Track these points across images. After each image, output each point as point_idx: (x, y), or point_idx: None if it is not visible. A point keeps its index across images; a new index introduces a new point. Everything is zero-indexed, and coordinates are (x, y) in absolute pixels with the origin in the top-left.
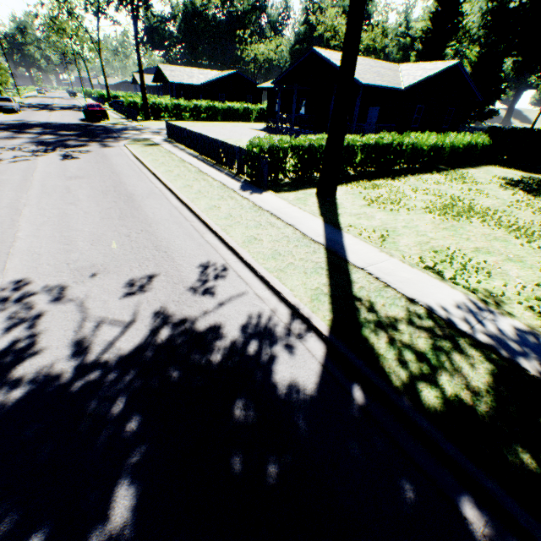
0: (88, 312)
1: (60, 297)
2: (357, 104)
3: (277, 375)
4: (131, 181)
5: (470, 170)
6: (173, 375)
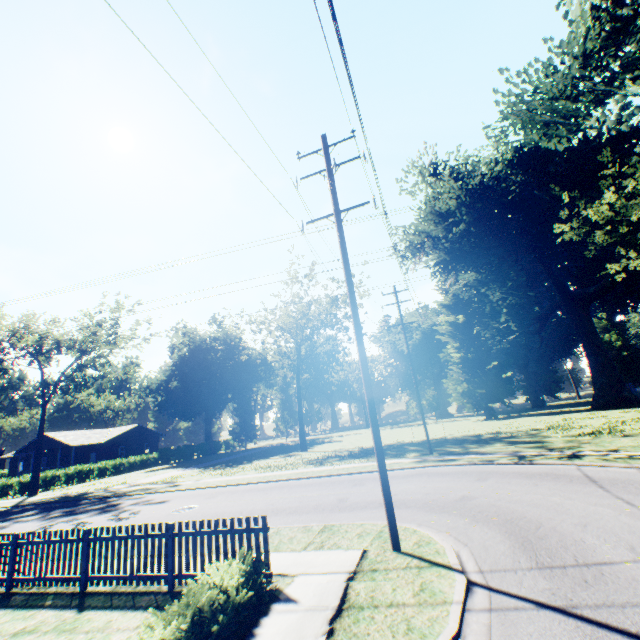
0: None
1: None
2: (73, 454)
3: None
4: None
5: (141, 470)
6: None
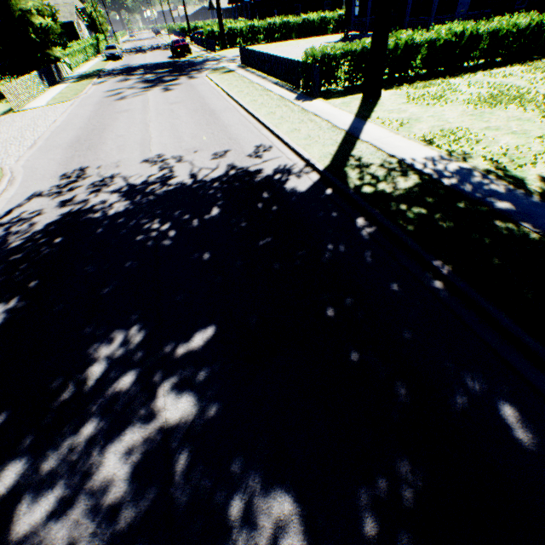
0: (195, 165)
1: (180, 160)
2: None
3: (287, 186)
4: (212, 102)
5: None
6: (236, 185)
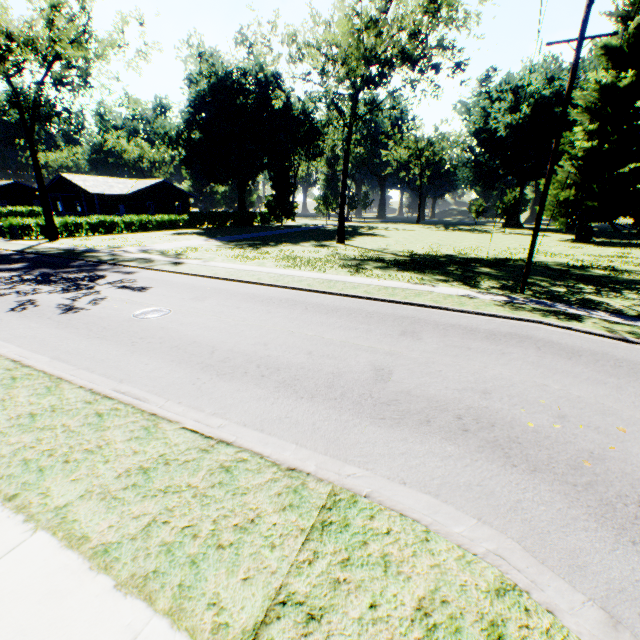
0: None
1: None
2: (96, 203)
3: None
4: None
5: (170, 231)
6: None
